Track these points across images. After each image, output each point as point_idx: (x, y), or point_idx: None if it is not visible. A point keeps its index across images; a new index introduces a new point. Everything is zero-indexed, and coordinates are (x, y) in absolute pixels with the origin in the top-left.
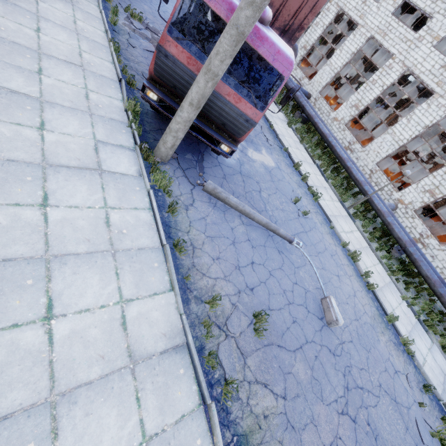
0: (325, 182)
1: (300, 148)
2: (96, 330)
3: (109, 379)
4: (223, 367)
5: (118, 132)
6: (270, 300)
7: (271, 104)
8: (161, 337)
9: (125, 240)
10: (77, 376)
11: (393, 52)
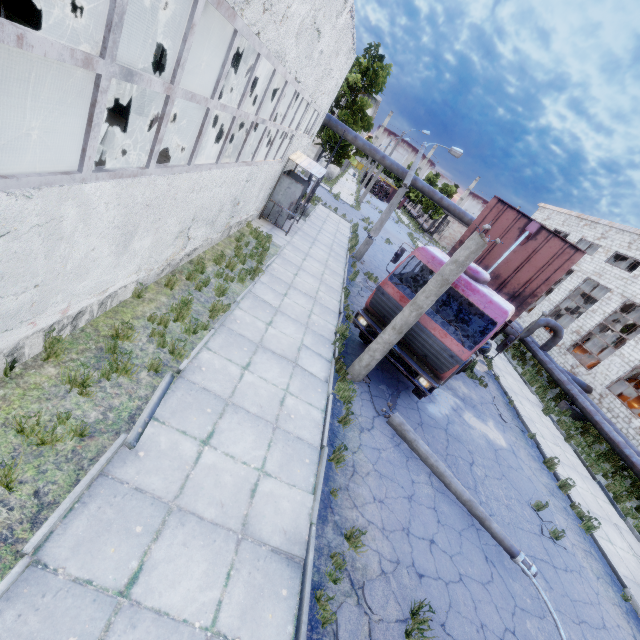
0: (619, 518)
1: (564, 447)
2: (230, 478)
3: (216, 529)
4: (337, 638)
5: (322, 344)
6: (448, 615)
7: (517, 381)
8: (280, 531)
9: (289, 423)
10: (196, 503)
11: None
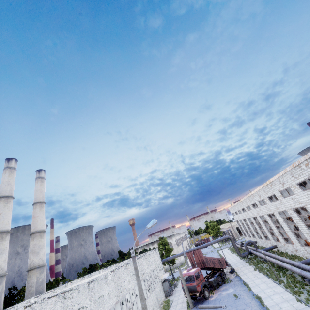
0: (268, 279)
1: (258, 275)
2: None
3: None
4: None
5: (185, 308)
6: None
7: (249, 268)
8: None
9: None
10: None
11: (262, 214)
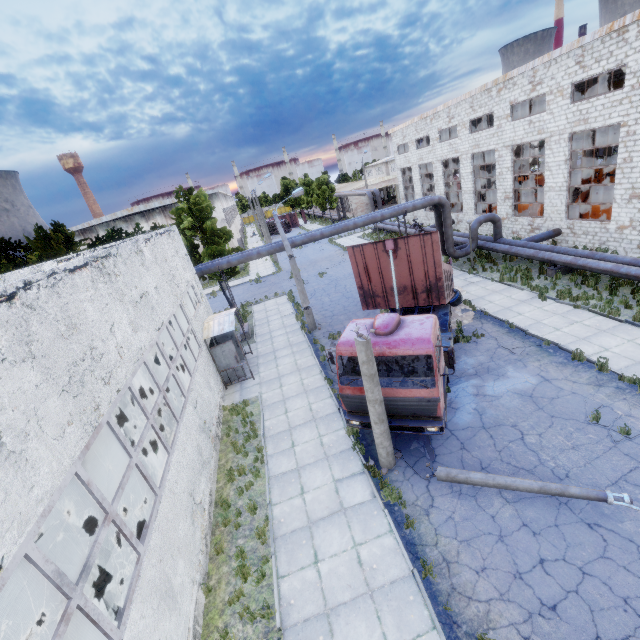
0: None
1: (579, 318)
2: None
3: None
4: None
5: (348, 461)
6: (595, 622)
7: (502, 291)
8: None
9: (377, 576)
10: None
11: (615, 122)
